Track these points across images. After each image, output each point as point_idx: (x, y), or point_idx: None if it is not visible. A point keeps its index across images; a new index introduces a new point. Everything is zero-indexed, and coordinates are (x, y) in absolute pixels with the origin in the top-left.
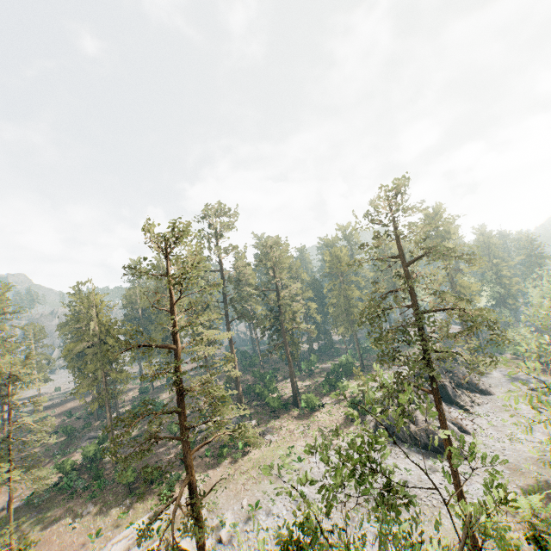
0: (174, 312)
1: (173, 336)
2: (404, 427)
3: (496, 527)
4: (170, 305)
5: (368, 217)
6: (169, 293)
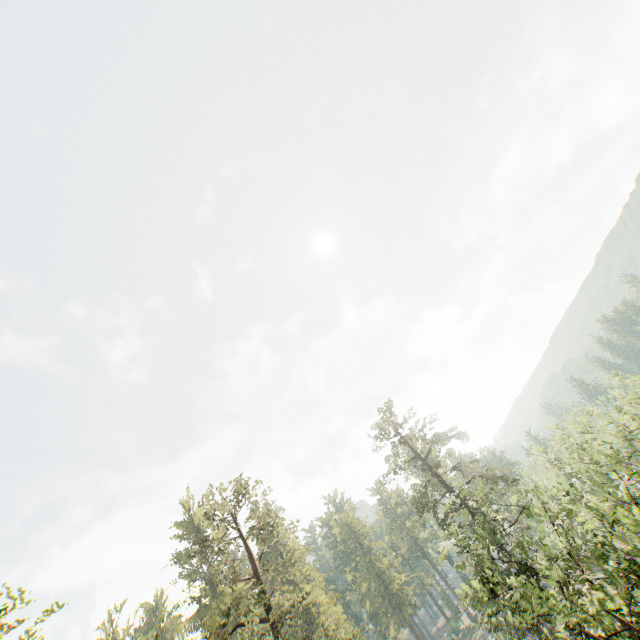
0: (259, 573)
1: (266, 604)
2: (495, 513)
3: (569, 530)
4: (254, 566)
5: (378, 437)
6: (248, 553)
